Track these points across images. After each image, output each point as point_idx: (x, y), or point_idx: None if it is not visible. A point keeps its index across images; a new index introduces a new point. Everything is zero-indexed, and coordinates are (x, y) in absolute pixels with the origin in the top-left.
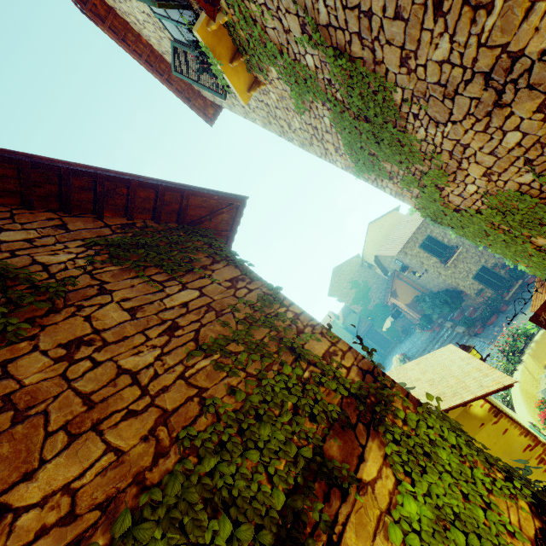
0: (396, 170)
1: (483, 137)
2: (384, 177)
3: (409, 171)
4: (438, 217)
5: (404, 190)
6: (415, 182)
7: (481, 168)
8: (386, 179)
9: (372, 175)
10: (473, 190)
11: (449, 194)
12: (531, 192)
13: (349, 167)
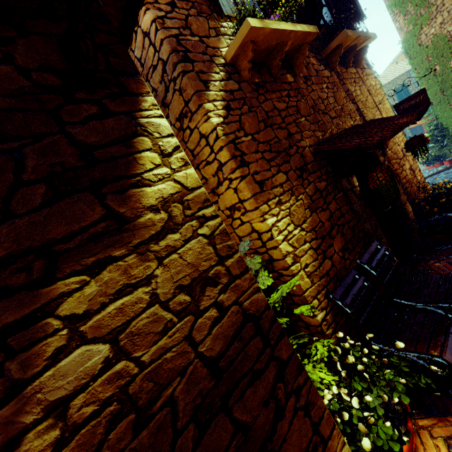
0: (411, 10)
1: (450, 3)
2: (402, 13)
3: (416, 13)
4: (409, 49)
5: (405, 26)
6: (414, 21)
7: (441, 19)
8: (403, 15)
9: (397, 10)
10: (432, 32)
11: (423, 33)
12: (448, 37)
13: (388, 0)
